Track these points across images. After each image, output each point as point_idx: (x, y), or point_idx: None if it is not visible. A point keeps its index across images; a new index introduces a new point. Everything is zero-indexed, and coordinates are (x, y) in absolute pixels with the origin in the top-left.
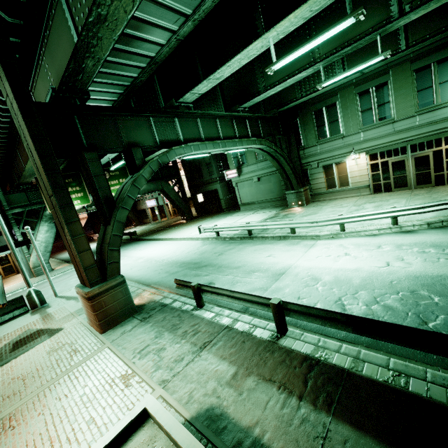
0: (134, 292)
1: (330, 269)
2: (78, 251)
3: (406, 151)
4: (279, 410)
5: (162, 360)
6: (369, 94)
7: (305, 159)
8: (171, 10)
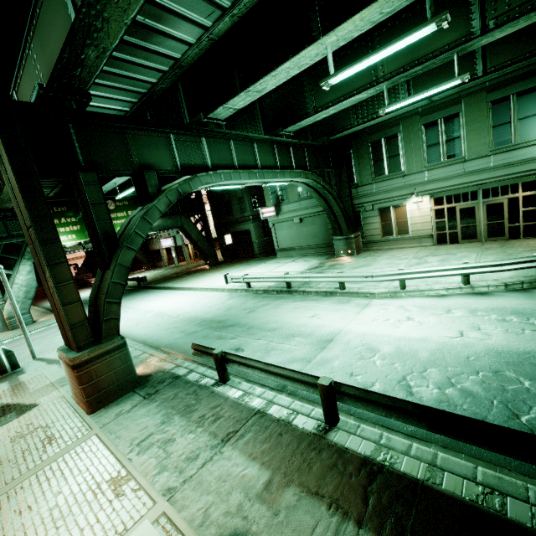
0: (138, 357)
1: (389, 338)
2: (63, 303)
3: (477, 196)
4: None
5: (169, 457)
6: (437, 126)
7: (358, 199)
8: None
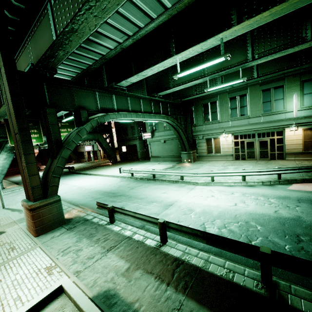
0: (66, 209)
1: (201, 205)
2: (29, 175)
3: (255, 136)
4: (153, 292)
5: (79, 257)
6: (236, 99)
7: (195, 132)
8: (119, 31)
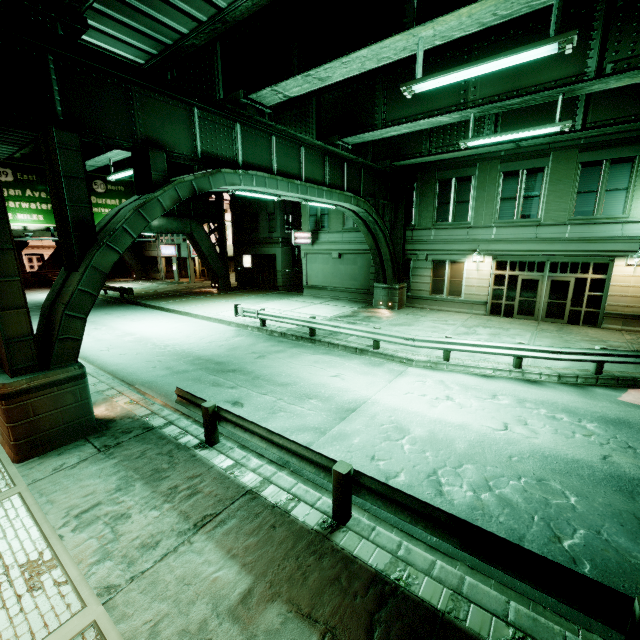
0: (102, 392)
1: (423, 418)
2: None
3: (543, 269)
4: None
5: (118, 539)
6: (518, 177)
7: (412, 244)
8: None
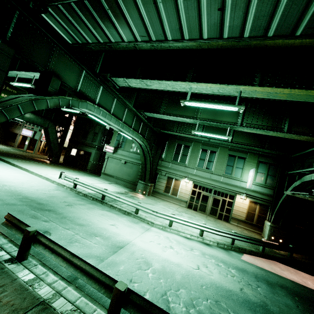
0: None
1: (159, 257)
2: None
3: (211, 192)
4: None
5: None
6: (207, 152)
7: (160, 166)
8: (144, 27)
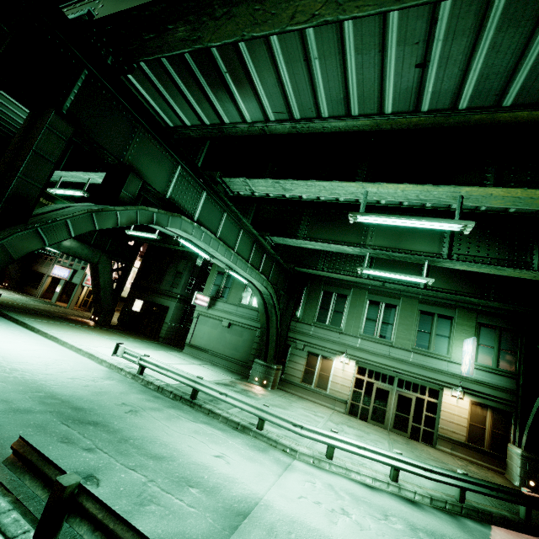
0: None
1: None
2: None
3: (393, 382)
4: None
5: None
6: (379, 307)
7: (294, 333)
8: (284, 99)
